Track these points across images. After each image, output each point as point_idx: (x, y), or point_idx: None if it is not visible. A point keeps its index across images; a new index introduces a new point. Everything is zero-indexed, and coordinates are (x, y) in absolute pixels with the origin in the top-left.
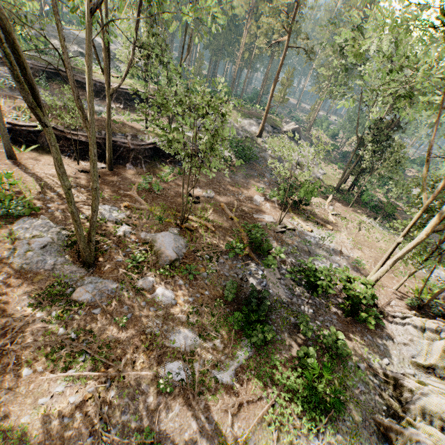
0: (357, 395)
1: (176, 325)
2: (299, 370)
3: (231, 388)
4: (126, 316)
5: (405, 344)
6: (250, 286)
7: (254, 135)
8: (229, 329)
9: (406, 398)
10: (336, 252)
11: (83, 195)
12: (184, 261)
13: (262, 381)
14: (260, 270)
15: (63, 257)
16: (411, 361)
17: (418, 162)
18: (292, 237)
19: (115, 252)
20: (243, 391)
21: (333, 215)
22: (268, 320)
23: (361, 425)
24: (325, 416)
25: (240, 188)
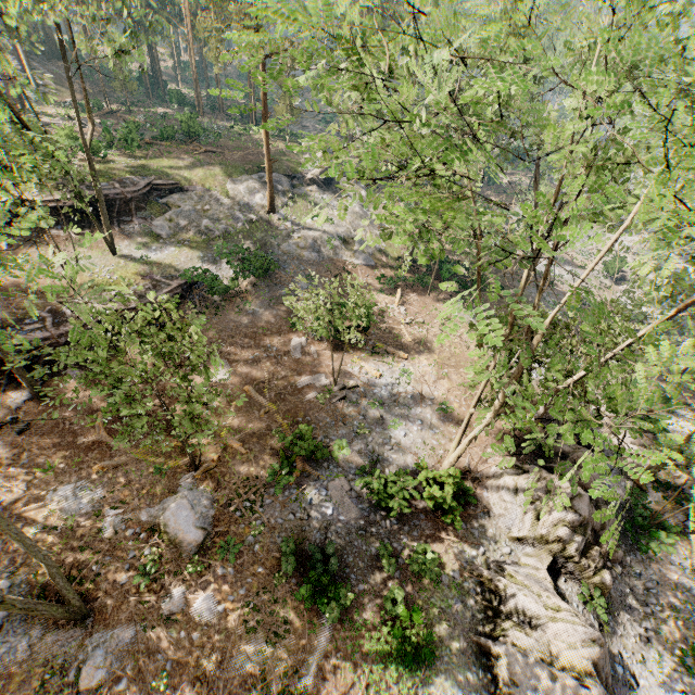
0: (453, 616)
1: (233, 642)
2: (388, 624)
3: (318, 690)
4: (165, 669)
5: (501, 515)
6: (310, 549)
7: (263, 211)
8: (301, 611)
9: (500, 595)
10: (417, 398)
11: (19, 482)
12: (217, 529)
13: (351, 661)
14: (322, 490)
15: (39, 625)
16: (507, 536)
17: (513, 157)
18: (356, 401)
19: (114, 570)
20: (332, 686)
21: (407, 324)
22: (345, 568)
23: (460, 651)
24: (422, 665)
25: (266, 334)
